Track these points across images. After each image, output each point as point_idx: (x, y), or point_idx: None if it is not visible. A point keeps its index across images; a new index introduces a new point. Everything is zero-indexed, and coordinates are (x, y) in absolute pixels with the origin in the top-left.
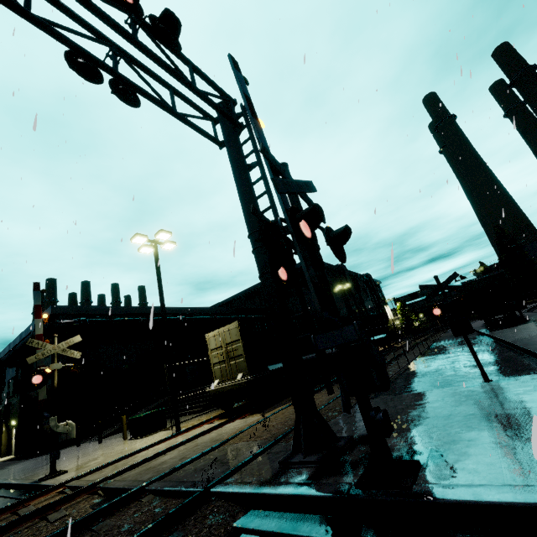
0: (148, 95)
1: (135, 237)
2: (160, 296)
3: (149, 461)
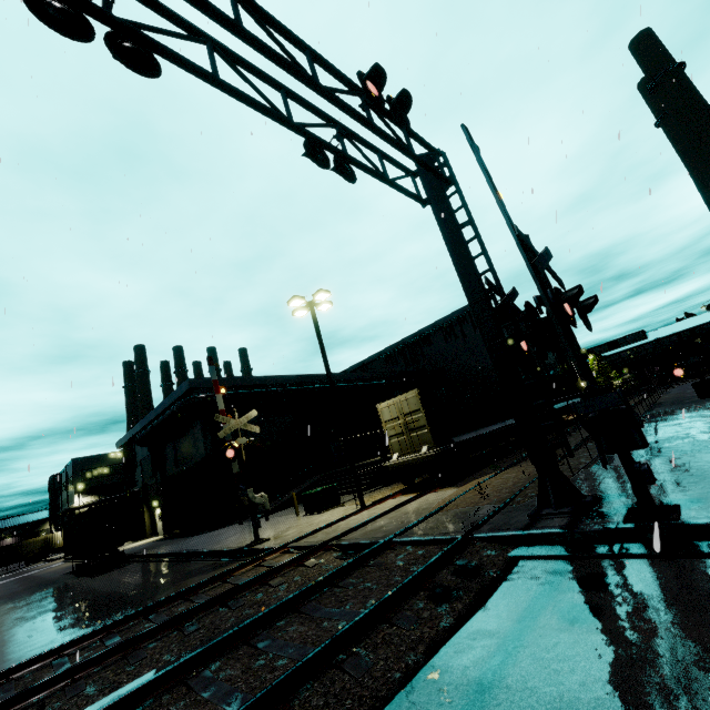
0: (370, 170)
1: (293, 300)
2: (326, 365)
3: (363, 527)
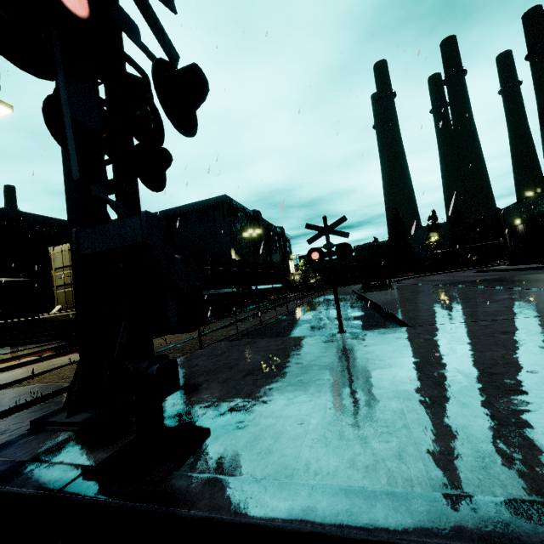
0: None
1: None
2: None
3: None
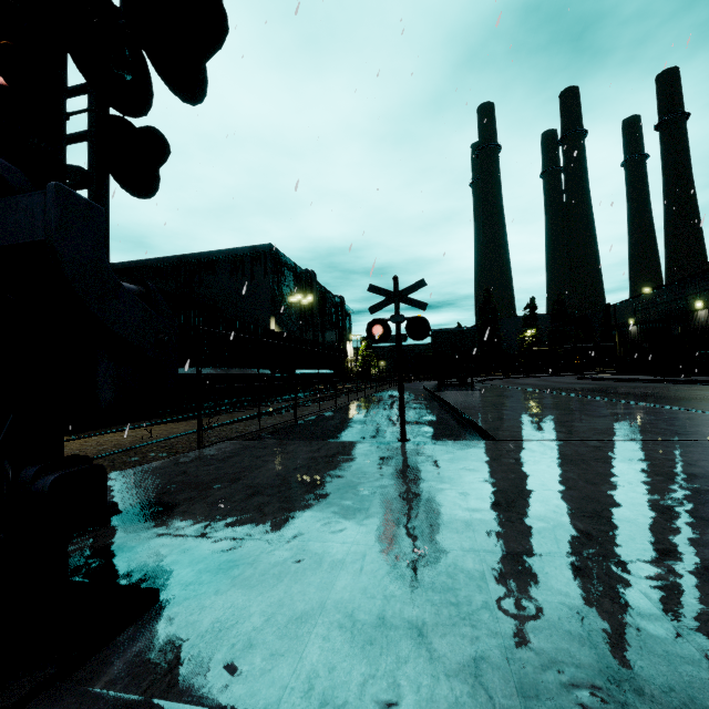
0: None
1: None
2: None
3: None
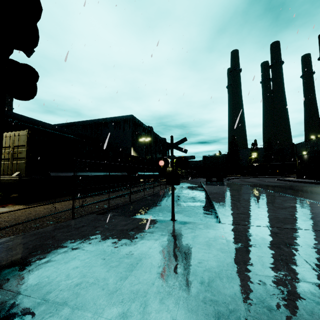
0: None
1: None
2: None
3: None
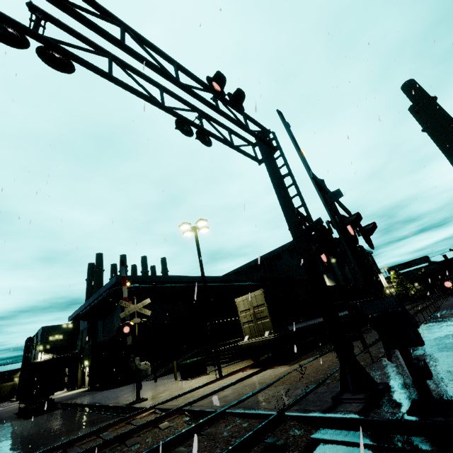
0: (220, 138)
1: (182, 225)
2: (201, 269)
3: (213, 395)
